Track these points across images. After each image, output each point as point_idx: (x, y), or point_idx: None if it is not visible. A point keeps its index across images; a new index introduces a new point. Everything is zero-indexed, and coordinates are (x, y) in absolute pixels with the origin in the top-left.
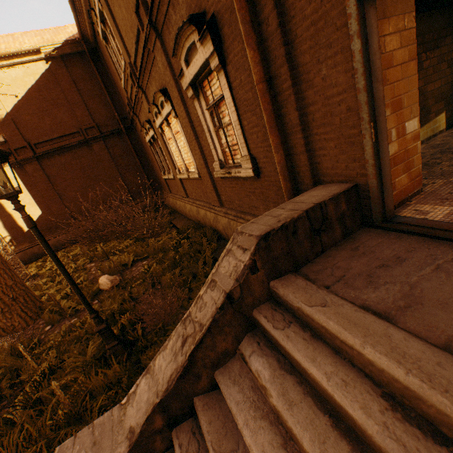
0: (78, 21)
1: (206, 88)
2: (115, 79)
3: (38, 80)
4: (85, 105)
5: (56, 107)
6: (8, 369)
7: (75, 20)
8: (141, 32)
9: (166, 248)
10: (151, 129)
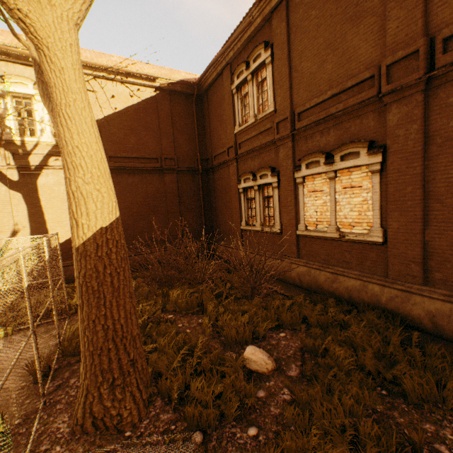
0: (209, 68)
1: None
2: (213, 124)
3: (140, 102)
4: (173, 137)
5: (145, 130)
6: None
7: (208, 66)
8: (382, 83)
9: (325, 322)
10: (274, 176)
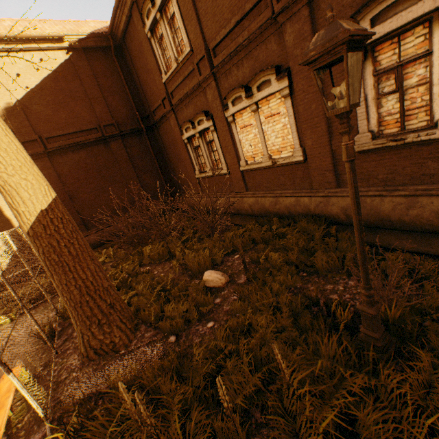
0: (115, 13)
1: (377, 53)
2: (141, 77)
3: (56, 69)
4: (105, 101)
5: (73, 100)
6: (192, 395)
7: (113, 11)
8: (273, 2)
9: (267, 238)
10: (209, 120)
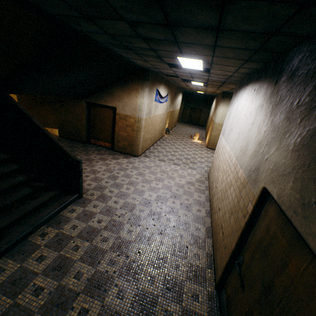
0: None
1: None
2: None
3: None
4: None
5: None
6: None
7: None
8: None
9: None
10: None
